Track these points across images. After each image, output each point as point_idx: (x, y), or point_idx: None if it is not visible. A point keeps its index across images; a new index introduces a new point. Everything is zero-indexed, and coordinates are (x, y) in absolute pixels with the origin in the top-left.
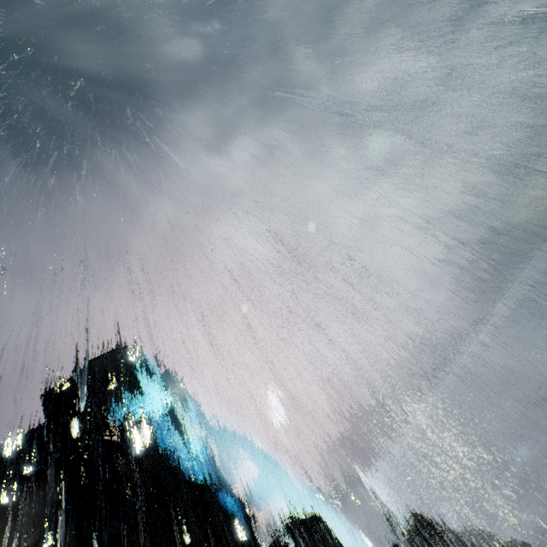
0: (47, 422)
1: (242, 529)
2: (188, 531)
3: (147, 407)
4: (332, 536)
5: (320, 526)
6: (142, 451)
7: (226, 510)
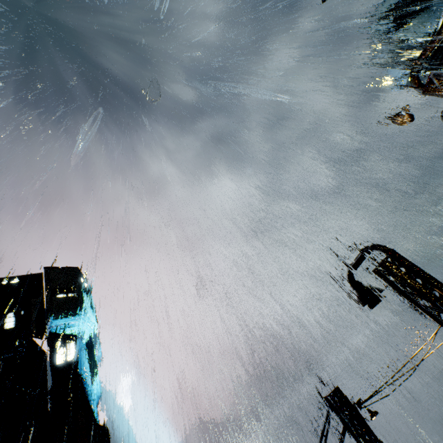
0: None
1: None
2: None
3: (82, 325)
4: None
5: None
6: (62, 363)
7: None
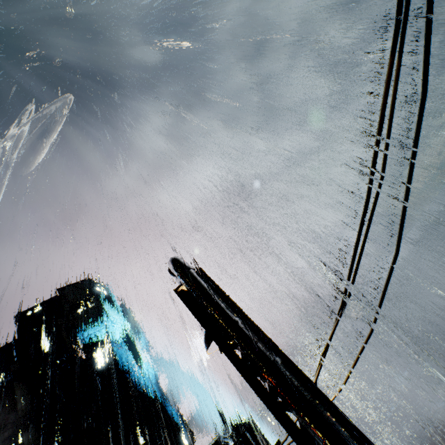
0: (19, 339)
1: (184, 436)
2: (142, 433)
3: (110, 329)
4: (263, 437)
5: (254, 429)
6: (103, 366)
7: (172, 419)
